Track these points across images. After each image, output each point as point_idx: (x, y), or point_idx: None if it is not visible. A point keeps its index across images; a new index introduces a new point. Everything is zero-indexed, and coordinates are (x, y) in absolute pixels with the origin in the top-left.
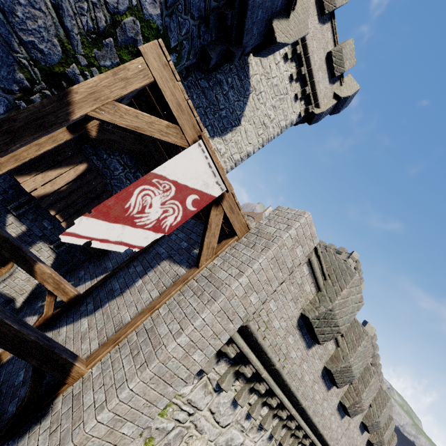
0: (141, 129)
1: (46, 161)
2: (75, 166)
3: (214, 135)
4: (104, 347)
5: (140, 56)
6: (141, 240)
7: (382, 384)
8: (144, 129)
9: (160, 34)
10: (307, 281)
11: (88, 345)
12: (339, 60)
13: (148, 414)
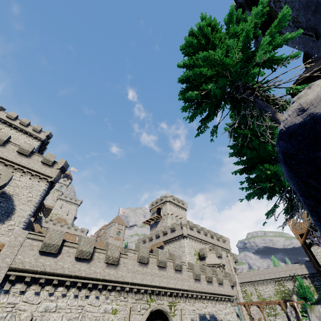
0: None
1: None
2: None
3: (4, 222)
4: None
5: None
6: None
7: (223, 237)
8: None
9: None
10: (33, 242)
11: None
12: (47, 161)
13: None
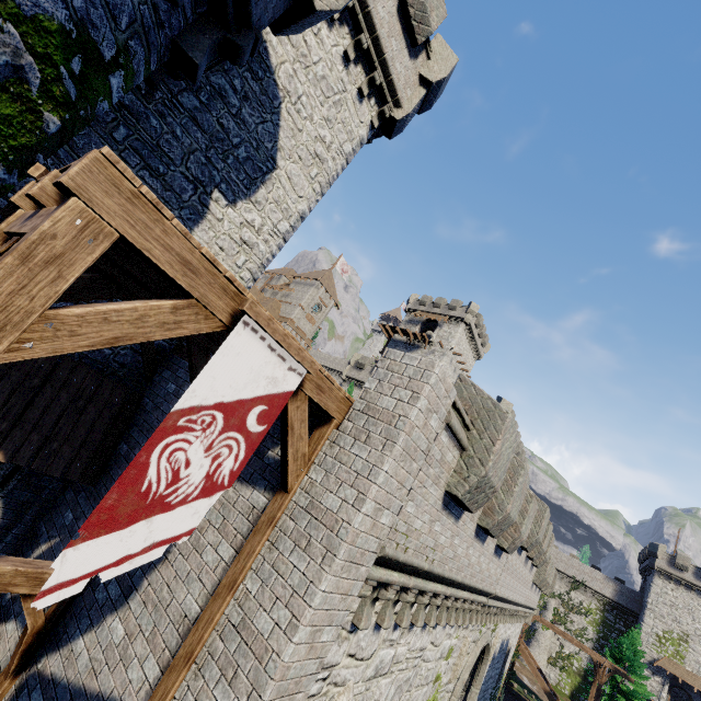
0: (124, 339)
1: None
2: None
3: (236, 198)
4: (171, 674)
5: (69, 193)
6: (188, 521)
7: (526, 463)
8: (129, 335)
9: (73, 40)
10: (448, 449)
11: (140, 671)
12: (421, 12)
13: None
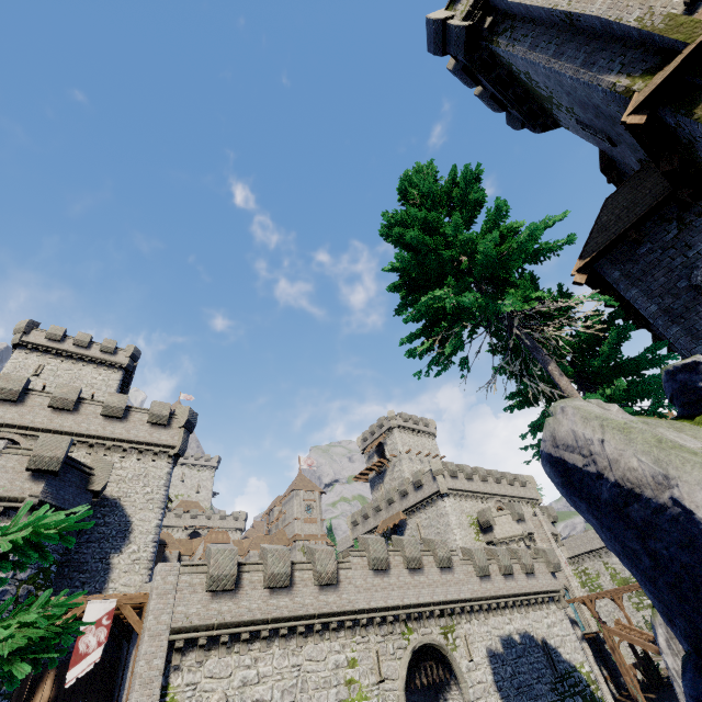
0: None
1: (29, 694)
2: (48, 676)
3: (121, 549)
4: None
5: None
6: (98, 655)
7: (521, 477)
8: None
9: (38, 572)
10: (192, 579)
11: None
12: (158, 417)
13: (154, 700)
